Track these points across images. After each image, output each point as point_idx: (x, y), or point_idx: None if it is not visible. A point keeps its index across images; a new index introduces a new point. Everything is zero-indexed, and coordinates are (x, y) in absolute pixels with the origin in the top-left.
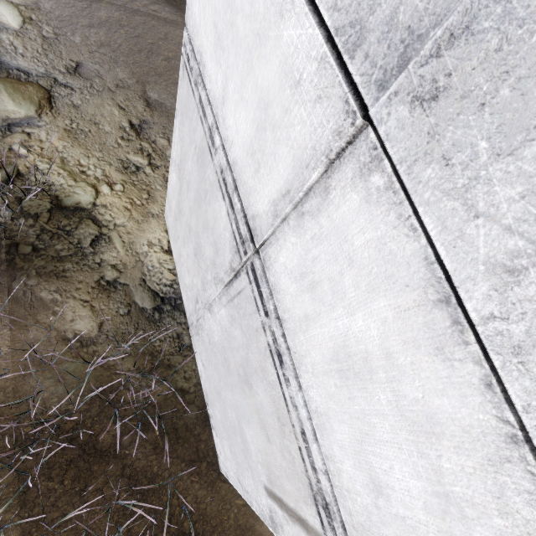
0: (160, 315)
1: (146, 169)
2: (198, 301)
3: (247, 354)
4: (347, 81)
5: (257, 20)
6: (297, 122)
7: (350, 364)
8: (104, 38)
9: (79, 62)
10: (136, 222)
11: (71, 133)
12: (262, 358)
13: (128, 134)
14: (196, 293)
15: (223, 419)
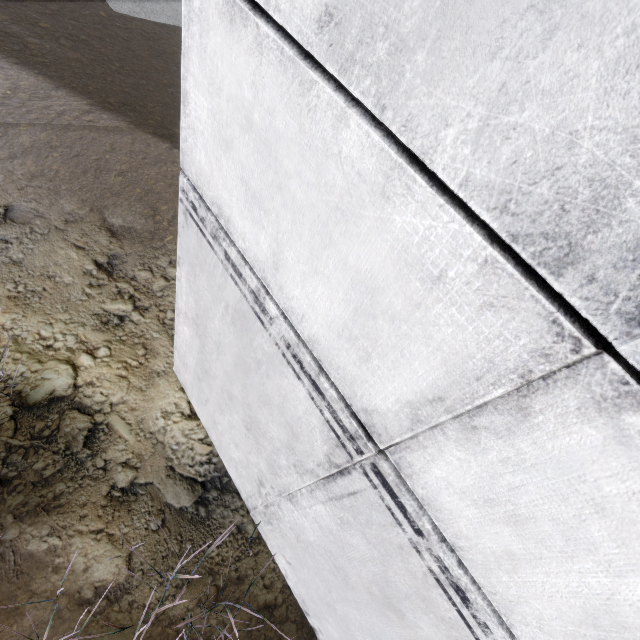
0: (206, 509)
1: (132, 316)
2: (263, 484)
3: (385, 572)
4: (546, 296)
5: (333, 193)
6: (445, 323)
7: (628, 638)
8: (34, 168)
9: (8, 205)
10: (139, 390)
11: (19, 300)
12: (420, 584)
13: (97, 278)
14: (257, 474)
15: (345, 639)
